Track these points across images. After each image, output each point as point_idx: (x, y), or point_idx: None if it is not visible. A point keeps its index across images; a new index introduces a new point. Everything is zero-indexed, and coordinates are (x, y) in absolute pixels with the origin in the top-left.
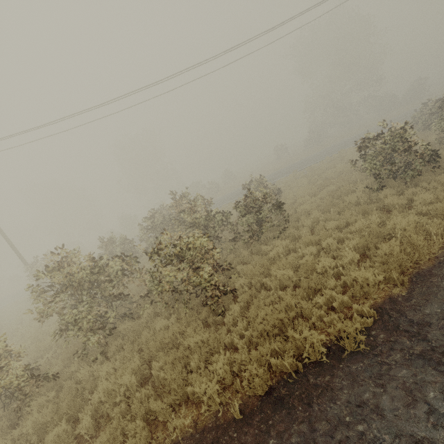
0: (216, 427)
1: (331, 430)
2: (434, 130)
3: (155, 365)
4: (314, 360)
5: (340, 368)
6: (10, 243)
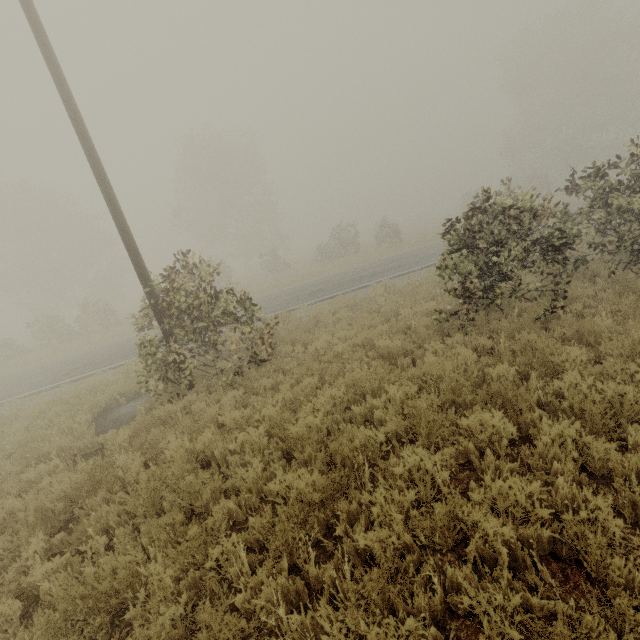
0: None
1: None
2: None
3: None
4: None
5: None
6: (107, 188)
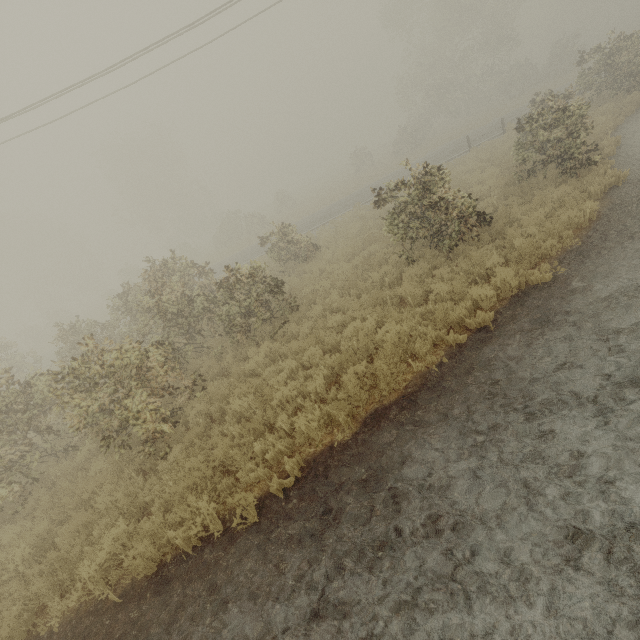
0: (95, 612)
1: (189, 620)
2: (514, 161)
3: (61, 531)
4: (219, 530)
5: (237, 542)
6: None
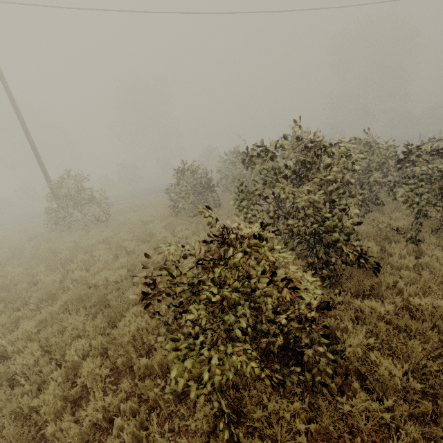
0: None
1: None
2: None
3: None
4: None
5: None
6: (32, 142)
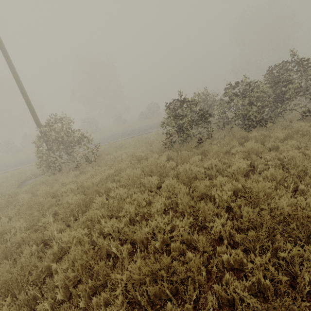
0: None
1: None
2: None
3: None
4: None
5: None
6: (20, 84)
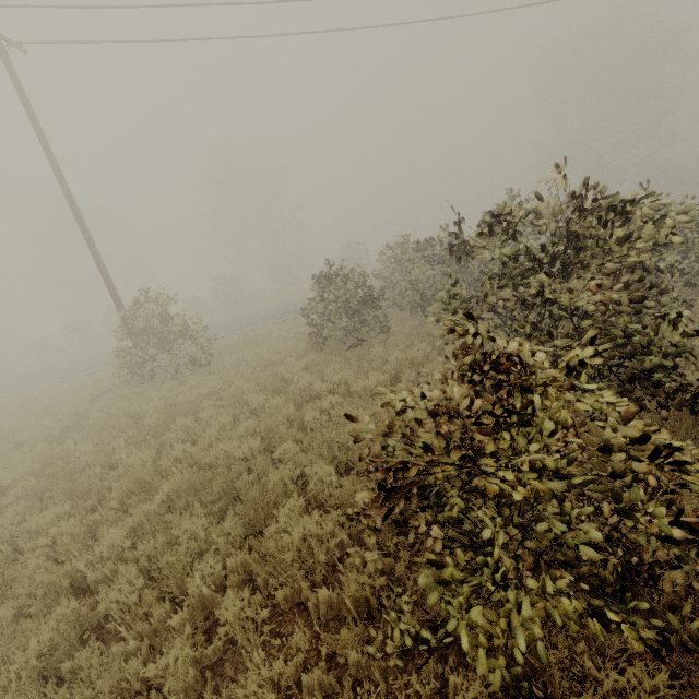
0: None
1: None
2: None
3: None
4: None
5: None
6: (94, 249)
